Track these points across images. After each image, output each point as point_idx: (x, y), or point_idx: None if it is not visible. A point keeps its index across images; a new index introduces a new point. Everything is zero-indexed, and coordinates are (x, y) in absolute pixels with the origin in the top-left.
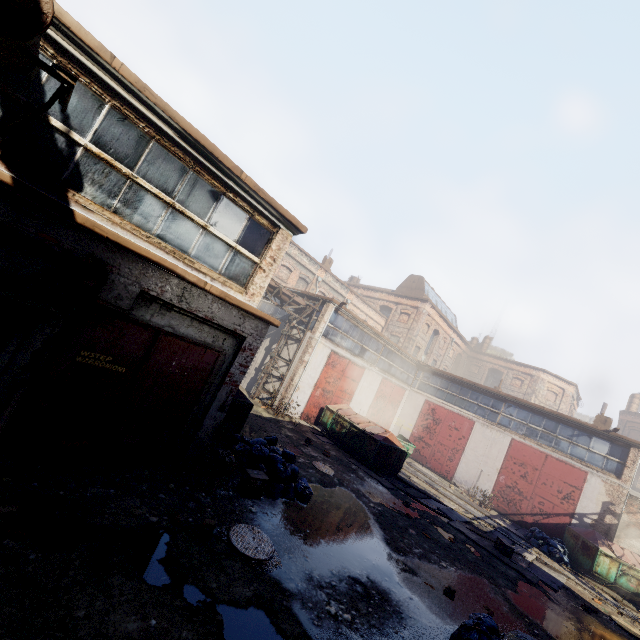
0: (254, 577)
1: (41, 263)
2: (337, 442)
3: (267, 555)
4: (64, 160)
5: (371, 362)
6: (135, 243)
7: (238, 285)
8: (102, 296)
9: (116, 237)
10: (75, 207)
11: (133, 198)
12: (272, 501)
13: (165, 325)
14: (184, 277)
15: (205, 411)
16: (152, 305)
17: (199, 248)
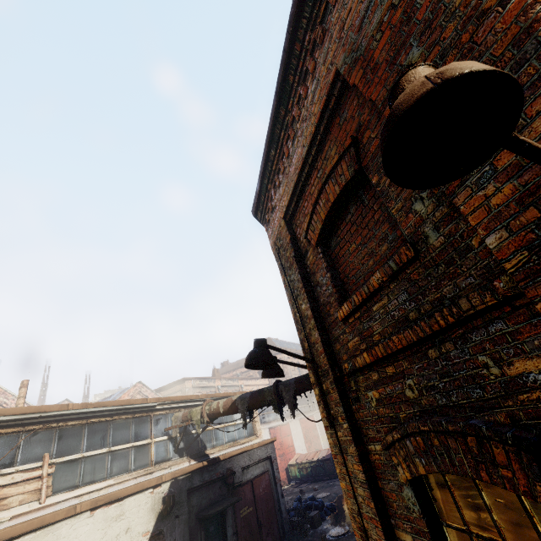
0: (351, 535)
1: (218, 486)
2: (310, 480)
3: (347, 529)
4: (199, 442)
5: (288, 416)
6: (233, 451)
7: (253, 436)
8: (235, 482)
9: (229, 455)
10: (211, 456)
11: (216, 435)
12: (326, 521)
13: (250, 476)
14: (248, 450)
15: (278, 503)
16: (244, 471)
17: (237, 434)
